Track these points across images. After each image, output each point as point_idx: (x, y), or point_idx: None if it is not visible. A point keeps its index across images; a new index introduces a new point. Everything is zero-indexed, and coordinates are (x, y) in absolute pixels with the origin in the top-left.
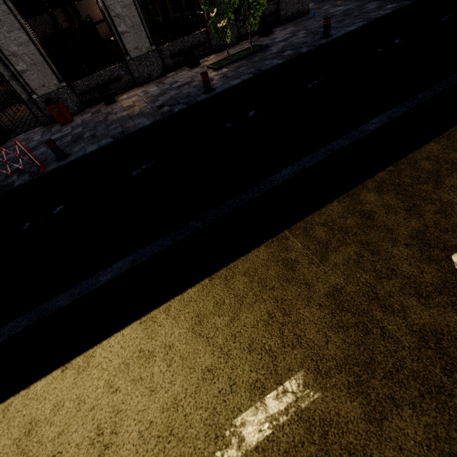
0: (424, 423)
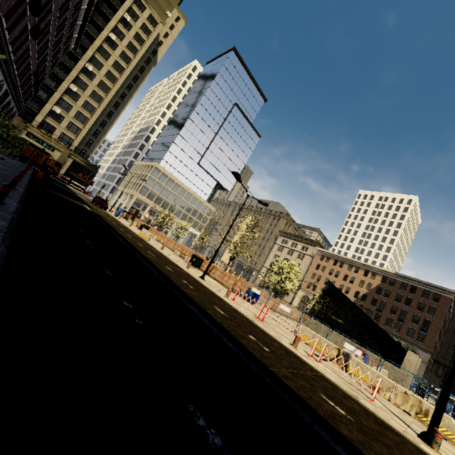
0: (311, 380)
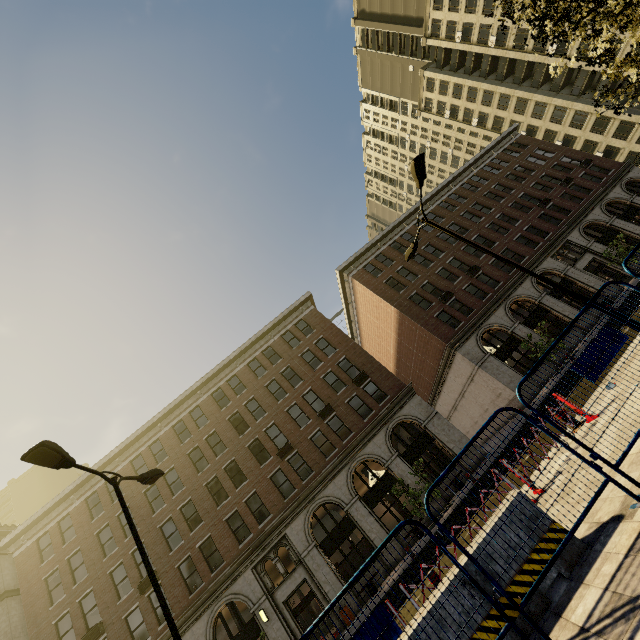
0: None
